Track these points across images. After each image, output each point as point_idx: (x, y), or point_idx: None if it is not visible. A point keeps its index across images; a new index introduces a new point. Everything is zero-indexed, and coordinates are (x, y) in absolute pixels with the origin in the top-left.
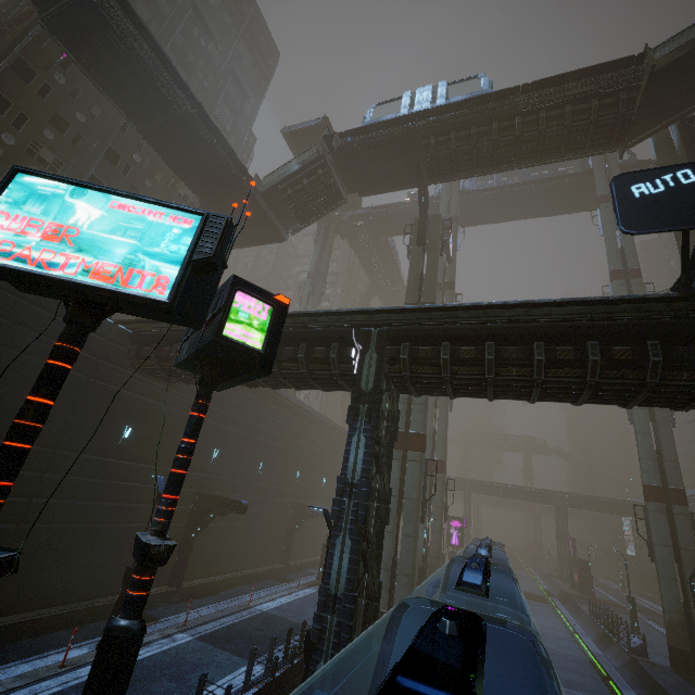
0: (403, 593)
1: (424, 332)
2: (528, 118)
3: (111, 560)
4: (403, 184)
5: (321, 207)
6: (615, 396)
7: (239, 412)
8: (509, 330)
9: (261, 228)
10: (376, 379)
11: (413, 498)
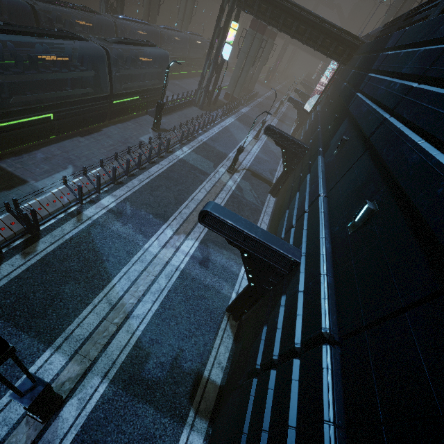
0: None
1: None
2: None
3: None
4: None
5: None
6: None
7: None
8: None
9: None
10: None
11: (154, 3)
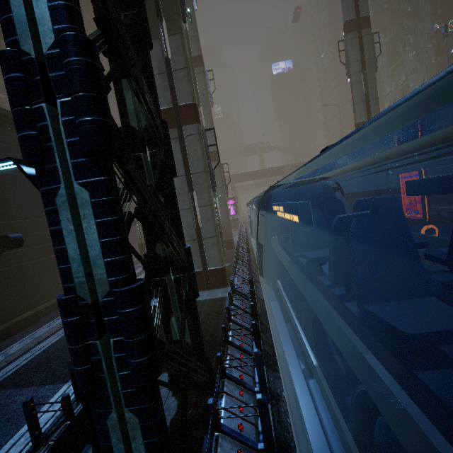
0: (212, 251)
1: None
2: None
3: None
4: None
5: None
6: None
7: None
8: None
9: None
10: None
11: (200, 172)
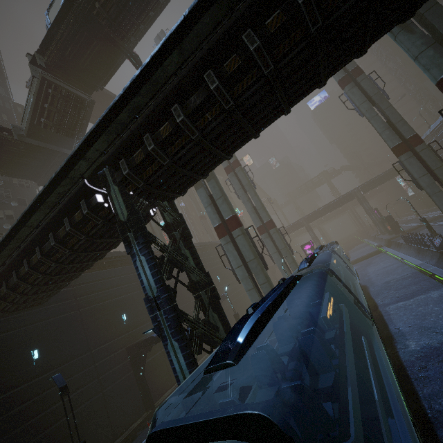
0: None
1: (126, 141)
2: None
3: (89, 432)
4: (114, 60)
5: (76, 117)
6: (304, 77)
7: (123, 282)
8: (180, 82)
9: (53, 160)
10: (126, 206)
11: (252, 259)
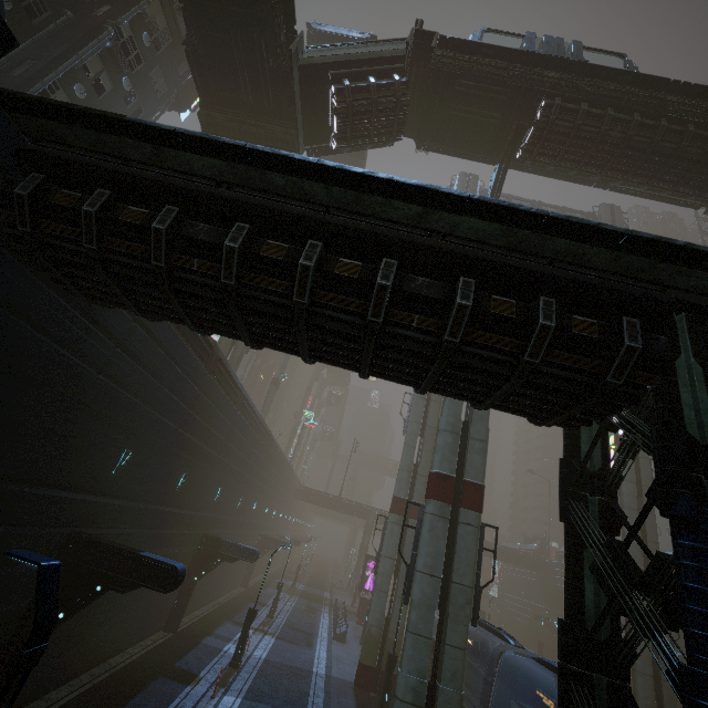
0: None
1: None
2: (673, 126)
3: None
4: (480, 149)
5: (374, 131)
6: None
7: (180, 390)
8: None
9: (271, 124)
10: None
11: (465, 585)
